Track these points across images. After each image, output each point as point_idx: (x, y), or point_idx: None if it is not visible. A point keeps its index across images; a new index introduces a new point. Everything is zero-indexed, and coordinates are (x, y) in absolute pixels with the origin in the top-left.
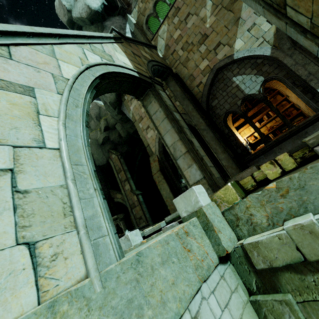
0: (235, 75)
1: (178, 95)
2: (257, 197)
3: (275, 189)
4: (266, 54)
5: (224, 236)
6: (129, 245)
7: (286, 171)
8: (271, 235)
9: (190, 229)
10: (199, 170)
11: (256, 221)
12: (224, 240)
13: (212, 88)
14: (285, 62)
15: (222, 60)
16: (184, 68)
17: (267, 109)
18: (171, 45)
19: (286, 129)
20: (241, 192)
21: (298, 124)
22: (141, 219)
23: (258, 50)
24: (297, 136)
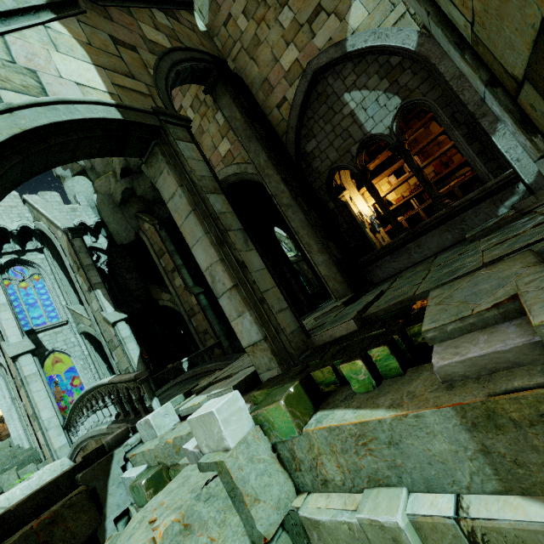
0: (348, 88)
1: (238, 129)
2: (326, 436)
3: (354, 433)
4: (408, 46)
5: (265, 504)
6: (154, 435)
7: (385, 379)
8: (338, 519)
9: (195, 512)
10: (255, 325)
11: (323, 474)
12: (262, 517)
13: (305, 114)
14: (442, 70)
15: (324, 51)
16: (251, 61)
17: (411, 152)
18: (222, 0)
19: (440, 191)
20: (307, 409)
21: (460, 183)
22: (207, 333)
23: (394, 34)
24: (448, 226)
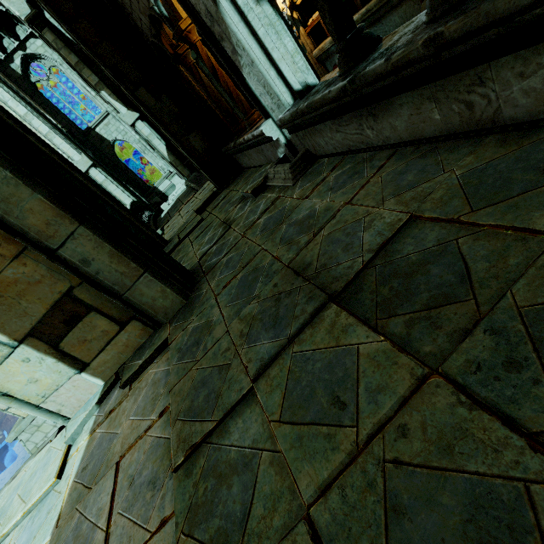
0: None
1: None
2: None
3: None
4: None
5: None
6: None
7: None
8: None
9: None
10: None
11: None
12: None
13: None
14: None
15: None
16: None
17: None
18: None
19: None
20: None
21: None
22: None
23: None
24: (257, 149)
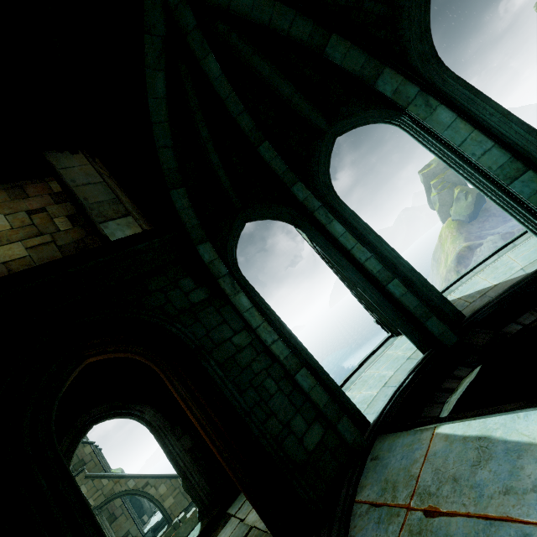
0: None
1: None
2: None
3: None
4: None
5: None
6: None
7: None
8: None
9: None
10: None
11: None
12: None
13: None
14: None
15: None
16: None
17: None
18: None
19: None
20: None
21: None
22: None
23: None
24: None
